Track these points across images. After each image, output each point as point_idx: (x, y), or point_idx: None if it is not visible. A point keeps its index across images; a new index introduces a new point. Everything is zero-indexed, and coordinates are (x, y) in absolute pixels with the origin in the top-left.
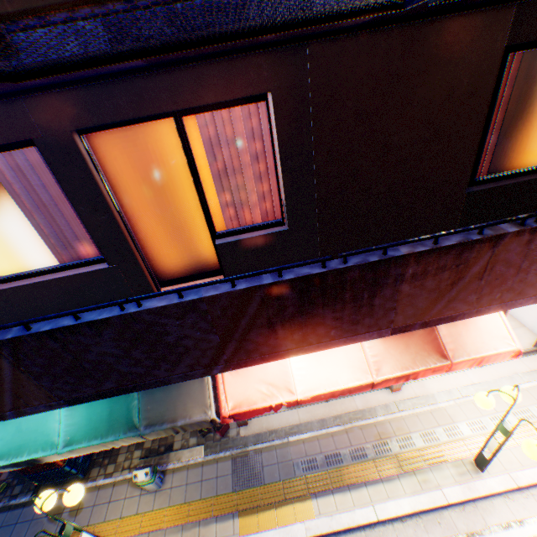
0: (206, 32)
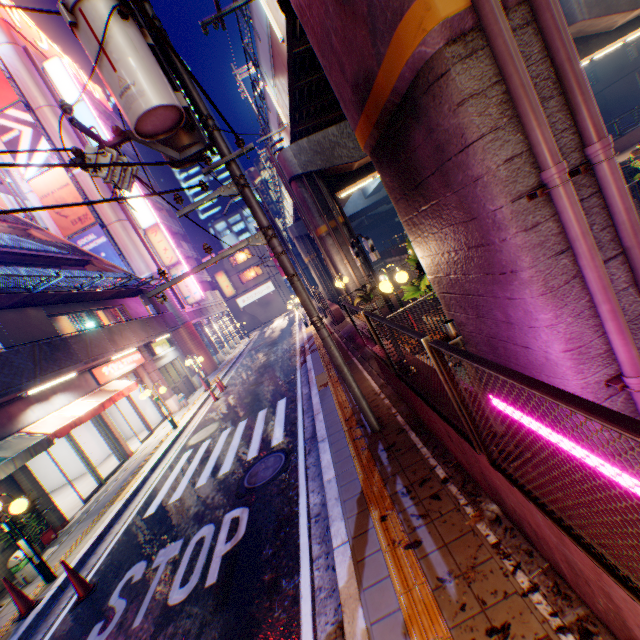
0: (2, 292)
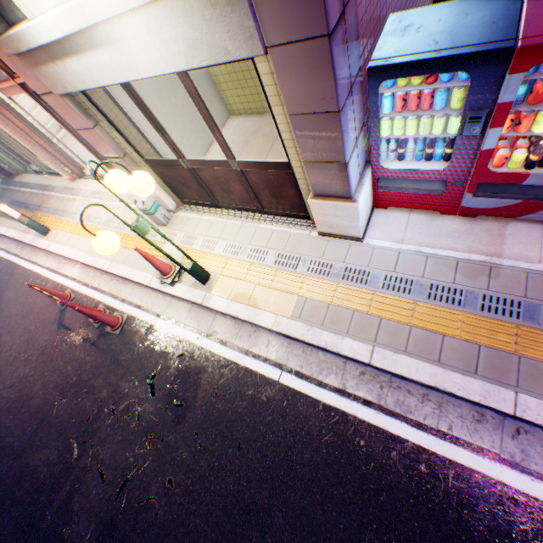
0: None
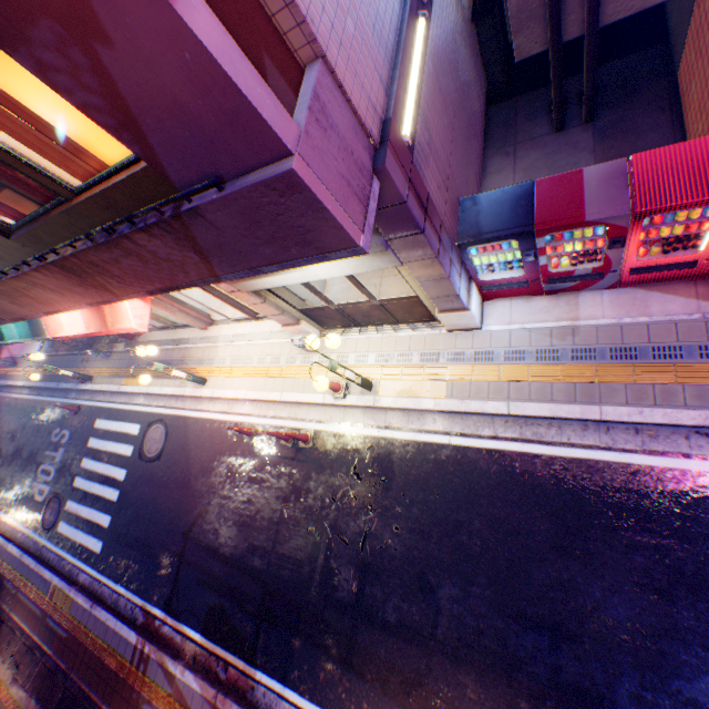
0: None
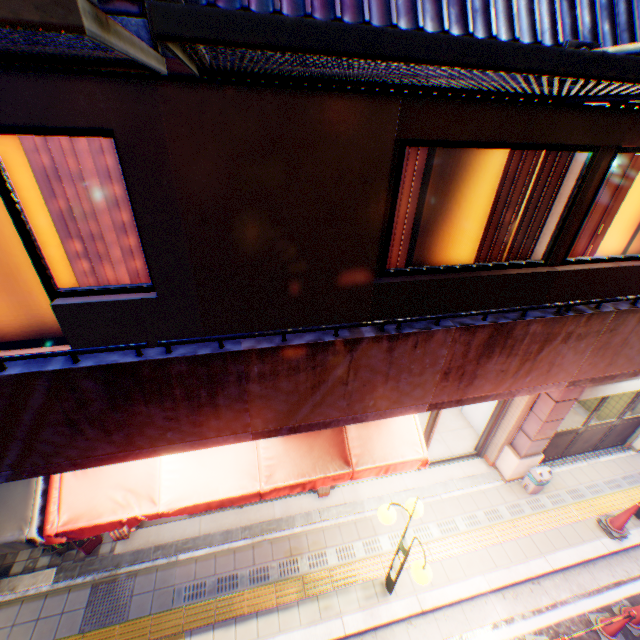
0: None
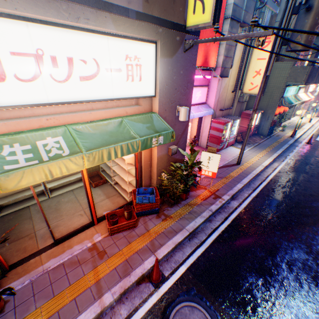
0: None
